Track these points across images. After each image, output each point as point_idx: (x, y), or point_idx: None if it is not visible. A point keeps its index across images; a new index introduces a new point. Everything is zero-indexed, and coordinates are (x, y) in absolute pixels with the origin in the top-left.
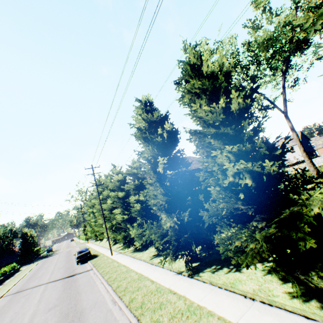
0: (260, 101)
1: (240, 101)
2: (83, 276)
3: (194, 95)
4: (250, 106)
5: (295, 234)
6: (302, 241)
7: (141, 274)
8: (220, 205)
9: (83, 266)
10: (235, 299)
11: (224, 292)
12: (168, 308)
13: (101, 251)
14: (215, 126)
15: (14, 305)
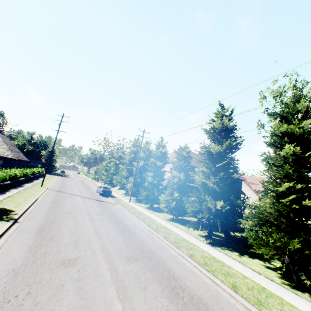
0: None
1: None
2: (112, 206)
3: (285, 133)
4: None
5: None
6: None
7: (165, 226)
8: (264, 212)
9: (106, 198)
10: (246, 268)
11: (237, 262)
12: (197, 252)
13: (115, 194)
14: (290, 163)
15: (65, 198)
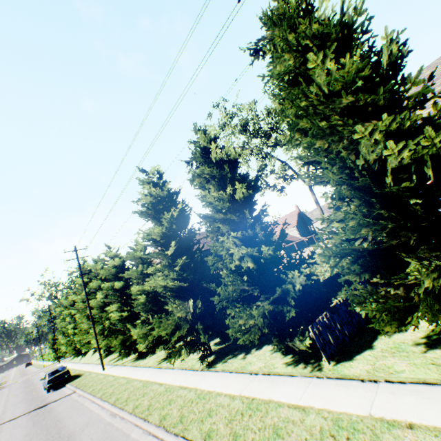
0: (283, 172)
1: (244, 191)
2: (62, 403)
3: (204, 179)
4: (257, 191)
5: (286, 308)
6: (288, 313)
7: (147, 380)
8: (229, 288)
9: (58, 392)
10: (242, 377)
11: (234, 375)
12: (178, 401)
13: (85, 368)
14: (224, 212)
15: None
